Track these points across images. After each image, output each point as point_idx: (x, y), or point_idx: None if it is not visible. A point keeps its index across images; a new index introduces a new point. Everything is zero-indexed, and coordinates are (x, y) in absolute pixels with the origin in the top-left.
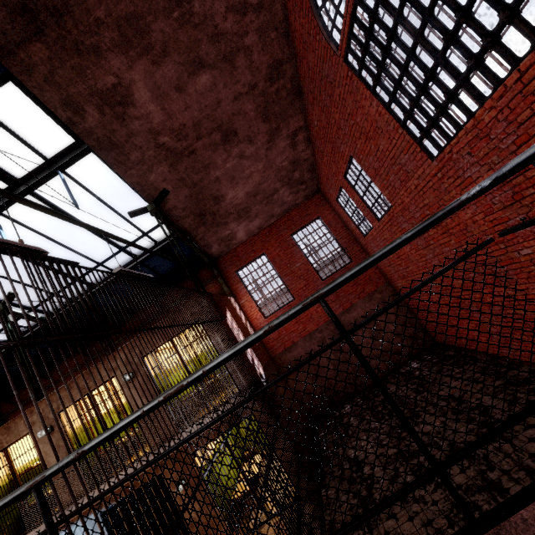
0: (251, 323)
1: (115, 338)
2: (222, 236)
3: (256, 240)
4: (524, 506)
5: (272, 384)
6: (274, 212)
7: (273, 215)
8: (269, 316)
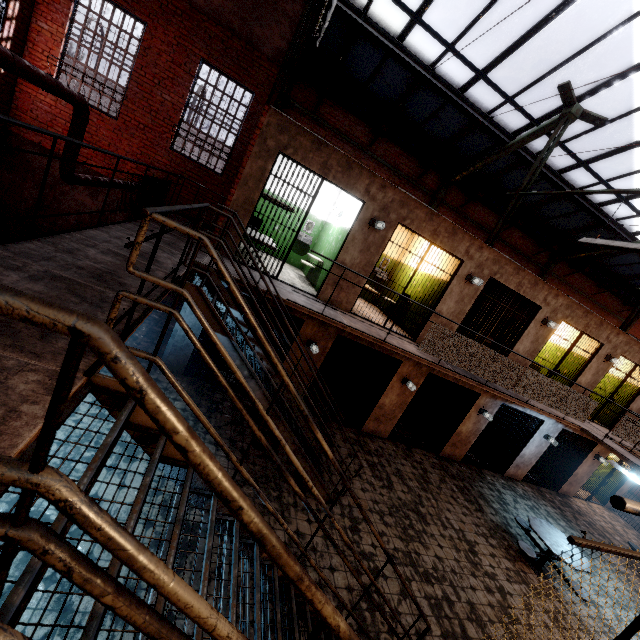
0: None
1: (553, 269)
2: None
3: None
4: None
5: None
6: None
7: None
8: None
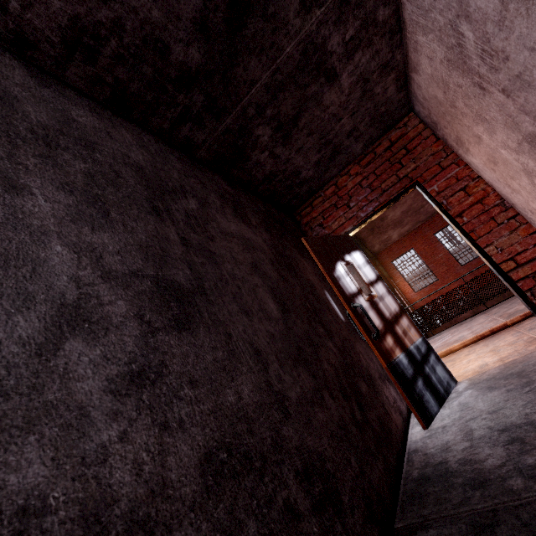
0: (404, 296)
1: None
2: (382, 239)
3: (405, 239)
4: (495, 305)
5: (452, 291)
6: (420, 219)
7: (419, 221)
8: (418, 291)
